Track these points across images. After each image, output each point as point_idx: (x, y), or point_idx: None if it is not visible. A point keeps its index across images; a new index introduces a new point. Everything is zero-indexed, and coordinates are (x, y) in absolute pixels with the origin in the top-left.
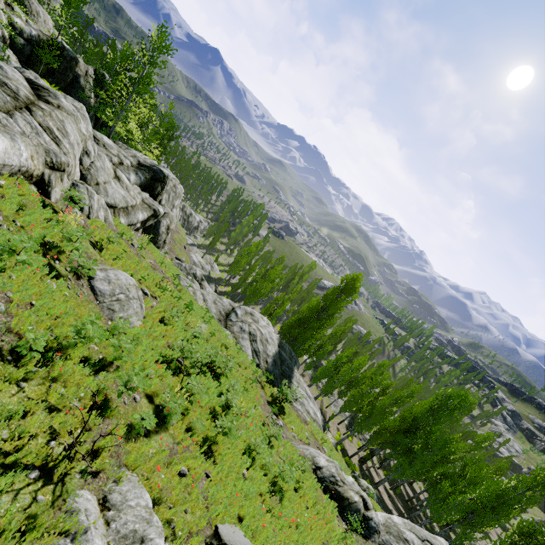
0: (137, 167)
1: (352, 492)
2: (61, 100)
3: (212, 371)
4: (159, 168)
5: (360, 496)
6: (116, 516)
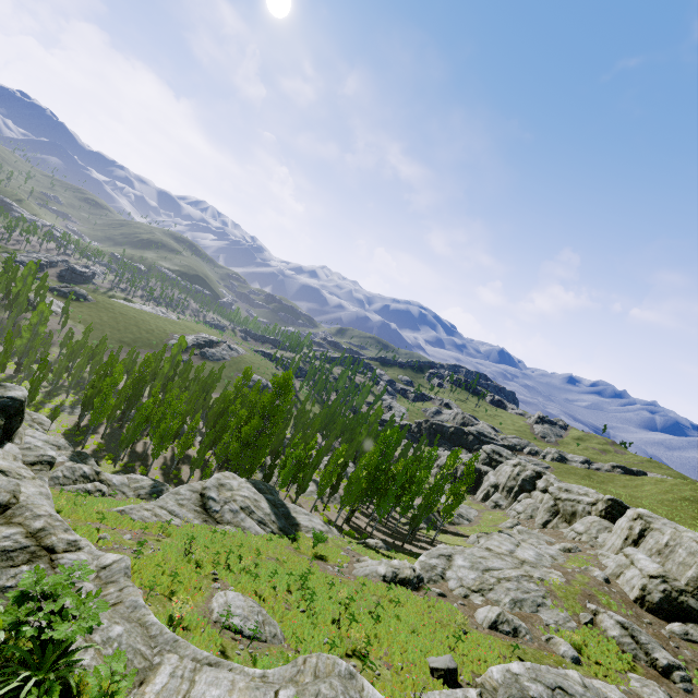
0: None
1: (406, 570)
2: None
3: (304, 589)
4: (4, 395)
5: (409, 567)
6: None
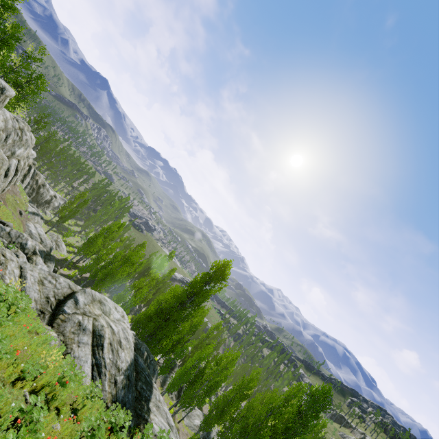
0: None
1: None
2: None
3: None
4: None
5: None
6: None
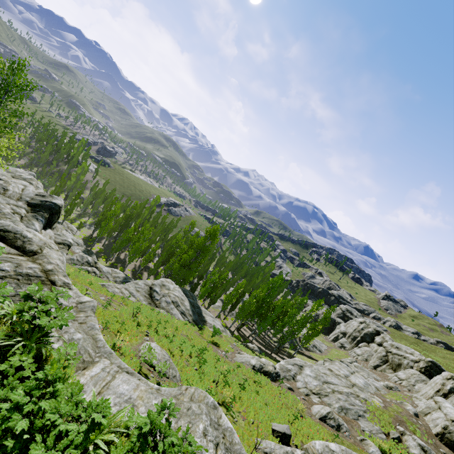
0: (31, 210)
1: (269, 366)
2: (30, 237)
3: (200, 357)
4: (51, 201)
5: (271, 365)
6: (275, 453)
